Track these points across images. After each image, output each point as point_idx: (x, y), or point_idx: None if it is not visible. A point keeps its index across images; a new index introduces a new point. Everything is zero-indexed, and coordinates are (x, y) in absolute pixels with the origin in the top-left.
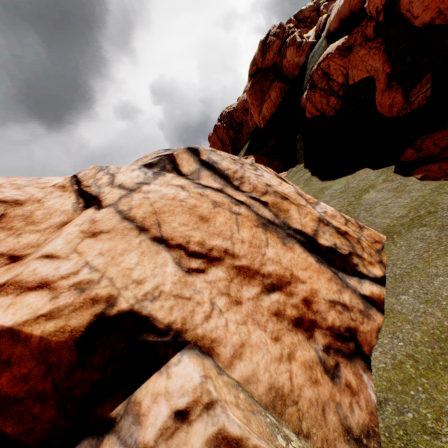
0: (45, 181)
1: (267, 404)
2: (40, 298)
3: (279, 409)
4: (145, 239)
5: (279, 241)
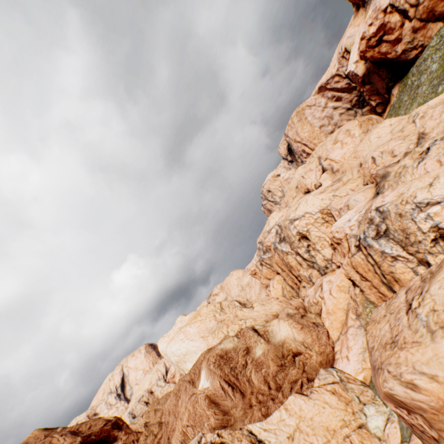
0: (344, 229)
1: (371, 301)
2: (344, 271)
3: (373, 303)
4: (354, 270)
5: (386, 289)
